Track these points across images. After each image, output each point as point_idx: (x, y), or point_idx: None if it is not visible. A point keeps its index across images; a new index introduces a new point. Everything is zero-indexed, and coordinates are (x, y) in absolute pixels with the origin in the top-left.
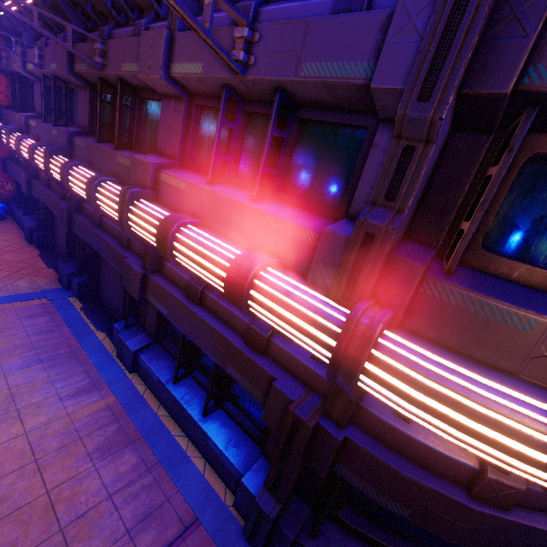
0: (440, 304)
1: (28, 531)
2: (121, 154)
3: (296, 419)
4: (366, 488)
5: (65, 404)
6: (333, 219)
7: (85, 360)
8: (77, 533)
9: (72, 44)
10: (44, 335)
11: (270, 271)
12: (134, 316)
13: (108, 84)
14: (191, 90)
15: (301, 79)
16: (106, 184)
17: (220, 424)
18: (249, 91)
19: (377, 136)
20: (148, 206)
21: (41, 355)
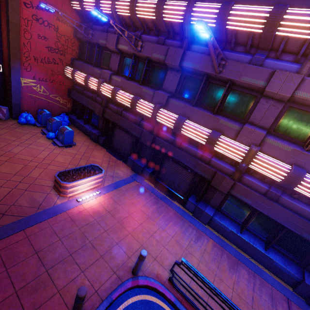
0: None
1: (243, 309)
2: (225, 120)
3: None
4: None
5: (199, 244)
6: None
7: (183, 218)
8: (258, 308)
9: (184, 50)
10: (156, 204)
11: None
12: (195, 194)
13: (208, 76)
14: (294, 101)
15: None
16: (223, 137)
17: (275, 254)
18: None
19: None
20: (268, 157)
21: (165, 217)
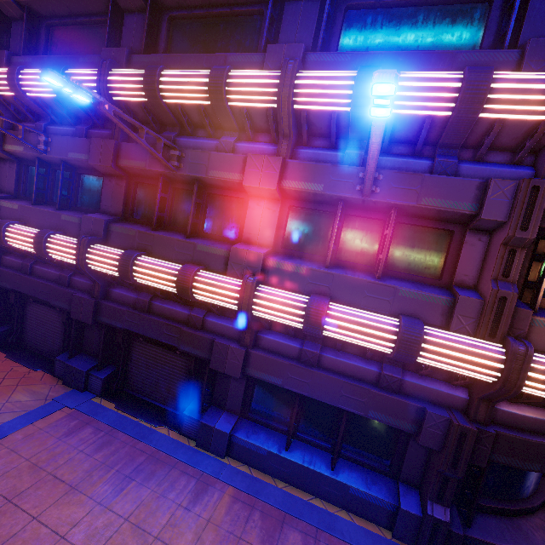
0: (539, 330)
1: None
2: (205, 243)
3: (463, 429)
4: (512, 462)
5: (196, 512)
6: (437, 286)
7: (172, 460)
8: None
9: (118, 141)
10: (106, 449)
11: (427, 328)
12: (199, 398)
13: (166, 179)
14: (290, 196)
15: (422, 206)
16: (202, 273)
17: (349, 470)
18: (361, 205)
19: (466, 237)
20: (274, 290)
21: (123, 471)
